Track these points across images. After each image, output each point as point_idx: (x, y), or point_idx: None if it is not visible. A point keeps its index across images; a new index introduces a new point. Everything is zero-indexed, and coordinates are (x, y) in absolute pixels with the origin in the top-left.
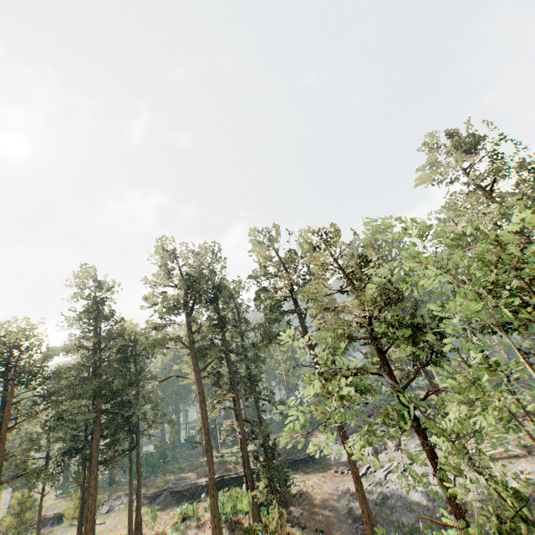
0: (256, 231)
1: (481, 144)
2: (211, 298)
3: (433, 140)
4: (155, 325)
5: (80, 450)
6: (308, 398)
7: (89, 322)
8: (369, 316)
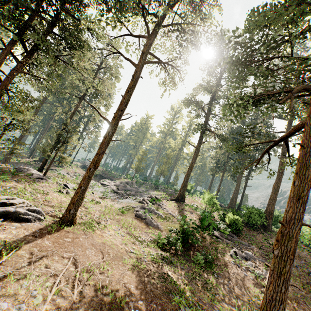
0: None
1: None
2: None
3: None
4: None
5: None
6: None
7: None
8: None
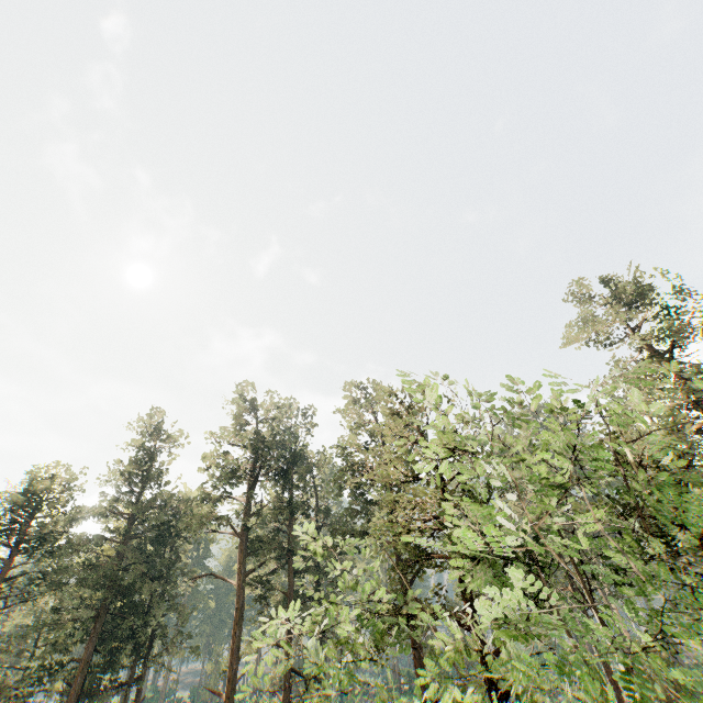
0: (350, 386)
1: (650, 294)
2: (278, 470)
3: (586, 287)
4: (201, 497)
5: (63, 665)
6: (273, 627)
7: (126, 481)
8: (431, 519)
